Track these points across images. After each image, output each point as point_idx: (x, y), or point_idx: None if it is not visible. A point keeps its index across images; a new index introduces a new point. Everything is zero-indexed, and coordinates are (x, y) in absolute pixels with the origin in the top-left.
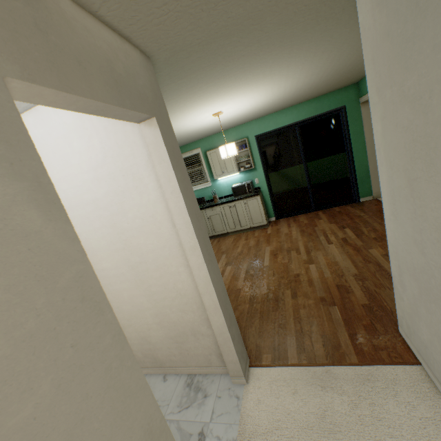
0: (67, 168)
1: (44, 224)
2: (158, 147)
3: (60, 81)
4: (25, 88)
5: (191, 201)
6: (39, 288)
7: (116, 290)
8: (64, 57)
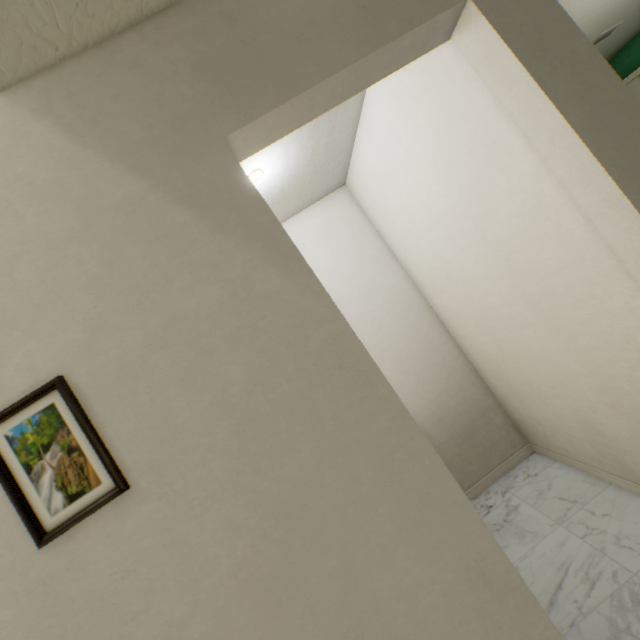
0: (408, 177)
1: (283, 284)
2: (493, 59)
3: (277, 93)
4: (252, 133)
5: (620, 136)
6: (288, 353)
7: (518, 339)
8: (278, 53)
